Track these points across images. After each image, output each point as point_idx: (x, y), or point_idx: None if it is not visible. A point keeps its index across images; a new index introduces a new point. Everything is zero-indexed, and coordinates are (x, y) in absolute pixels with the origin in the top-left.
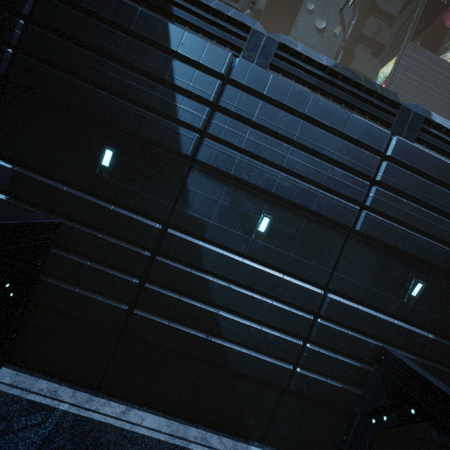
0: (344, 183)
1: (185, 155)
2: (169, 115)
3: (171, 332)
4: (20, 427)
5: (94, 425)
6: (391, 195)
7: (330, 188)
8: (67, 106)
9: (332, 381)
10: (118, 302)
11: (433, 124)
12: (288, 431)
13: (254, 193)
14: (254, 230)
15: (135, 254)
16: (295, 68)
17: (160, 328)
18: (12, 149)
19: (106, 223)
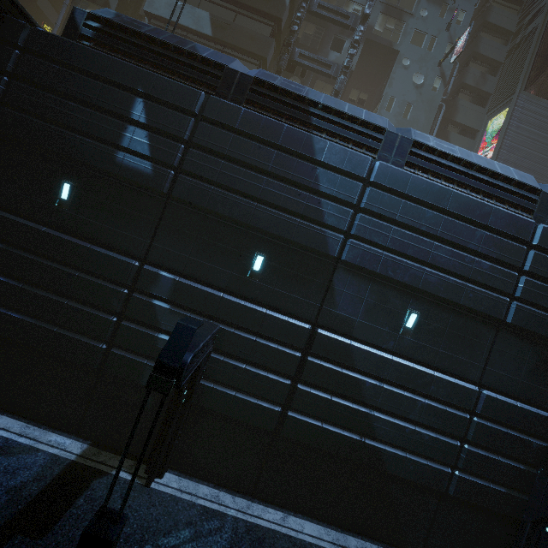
0: (491, 275)
1: (331, 257)
2: (315, 220)
3: (325, 434)
4: (206, 531)
5: (264, 531)
6: (542, 284)
7: (477, 280)
8: (220, 217)
9: (495, 485)
10: (272, 404)
11: None
12: (450, 542)
13: (399, 289)
14: (402, 327)
15: (288, 355)
16: (431, 163)
17: (314, 430)
18: (172, 260)
19: (260, 327)
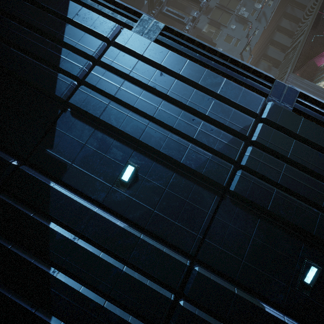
0: (217, 139)
1: (58, 98)
2: (52, 64)
3: None
4: None
5: None
6: (269, 156)
7: (202, 142)
8: None
9: None
10: None
11: (309, 98)
12: None
13: (123, 141)
14: (117, 179)
15: None
16: (177, 44)
17: None
18: None
19: None
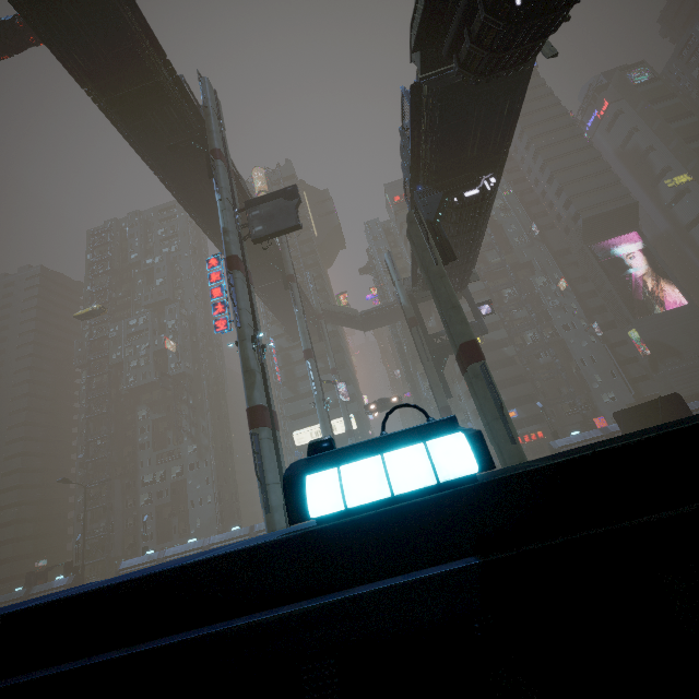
0: None
1: None
2: None
3: None
4: None
5: None
6: None
7: None
8: None
9: None
10: None
11: None
12: None
13: None
14: None
15: None
16: None
17: None
18: None
19: None
